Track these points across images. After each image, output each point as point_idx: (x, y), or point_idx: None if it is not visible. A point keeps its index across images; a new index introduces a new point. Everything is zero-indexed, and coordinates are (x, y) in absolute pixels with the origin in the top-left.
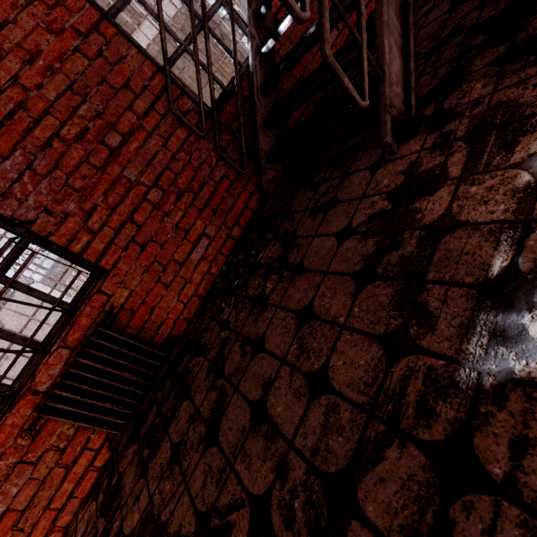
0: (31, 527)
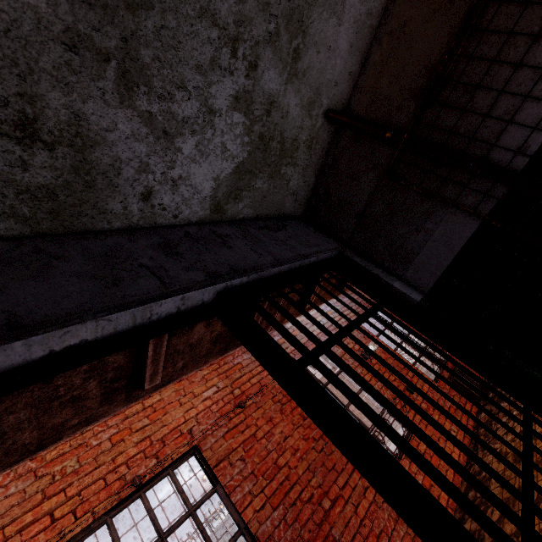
0: (460, 417)
